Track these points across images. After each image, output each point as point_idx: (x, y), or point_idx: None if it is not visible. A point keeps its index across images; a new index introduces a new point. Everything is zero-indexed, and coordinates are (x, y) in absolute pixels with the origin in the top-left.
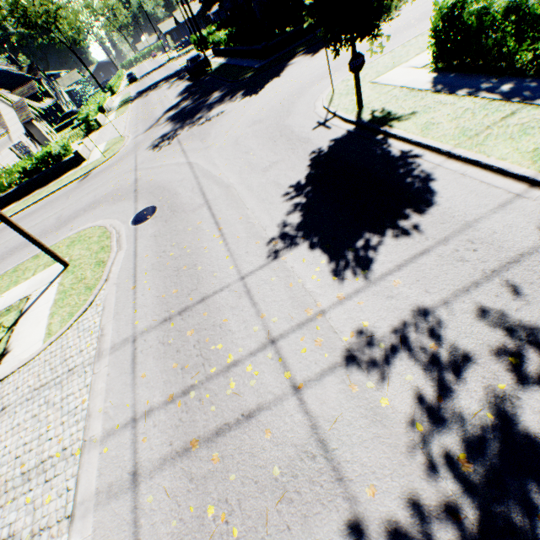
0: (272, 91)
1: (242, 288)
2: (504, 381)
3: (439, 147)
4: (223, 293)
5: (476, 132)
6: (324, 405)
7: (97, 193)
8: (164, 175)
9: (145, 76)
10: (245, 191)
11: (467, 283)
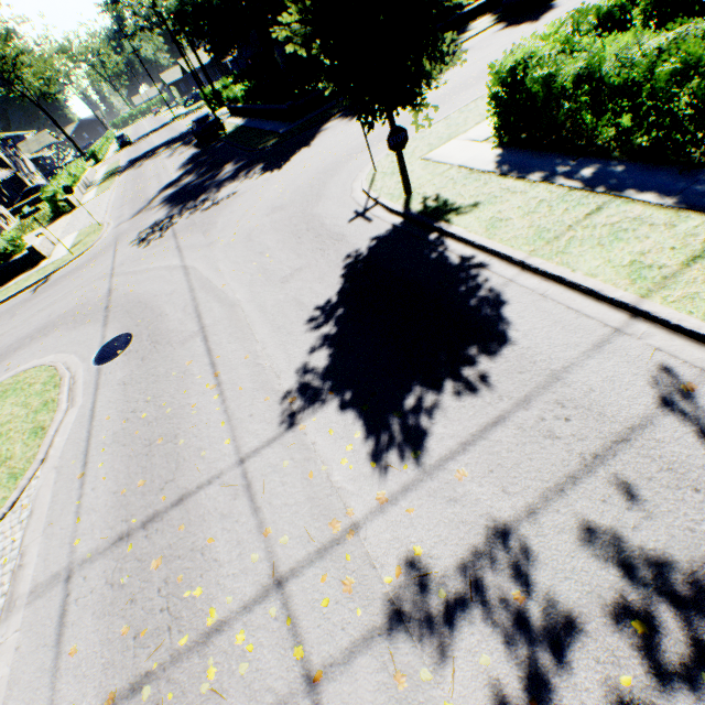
0: (300, 165)
1: (240, 480)
2: (630, 669)
3: (509, 254)
4: (211, 487)
5: (555, 234)
6: None
7: (54, 310)
8: (149, 285)
9: (142, 138)
10: (255, 314)
11: (560, 478)
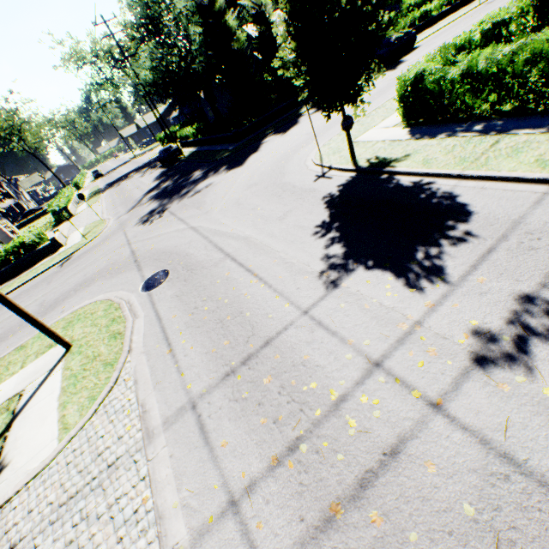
0: (257, 162)
1: (310, 322)
2: None
3: (448, 172)
4: (289, 331)
5: (475, 158)
6: (480, 414)
7: (87, 272)
8: (167, 242)
9: (111, 171)
10: (267, 239)
11: None
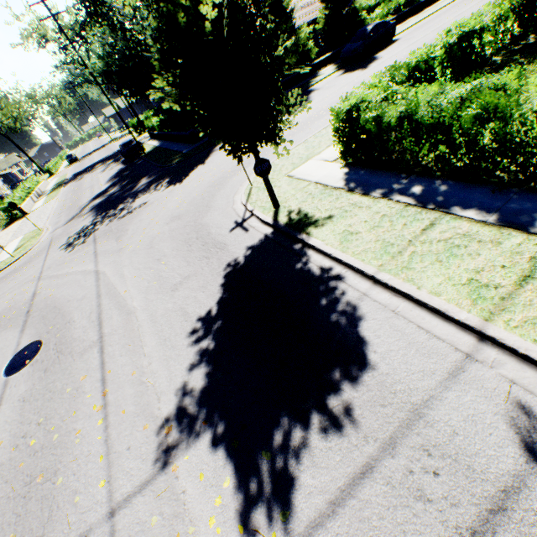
0: (196, 180)
1: None
2: None
3: (361, 268)
4: None
5: (398, 249)
6: None
7: None
8: (66, 289)
9: (86, 156)
10: (147, 323)
11: None
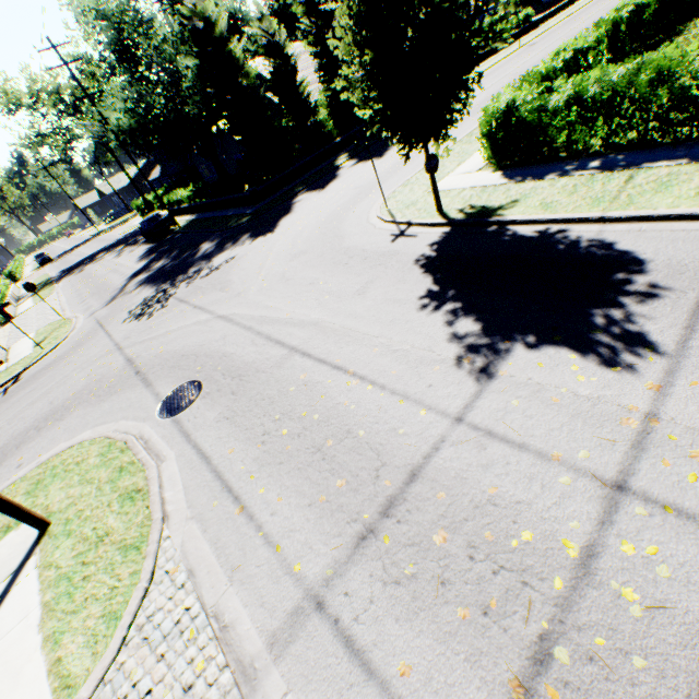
0: (295, 225)
1: (474, 433)
2: None
3: (584, 216)
4: (443, 451)
5: (612, 197)
6: None
7: (53, 397)
8: (184, 341)
9: (65, 254)
10: (351, 321)
11: None
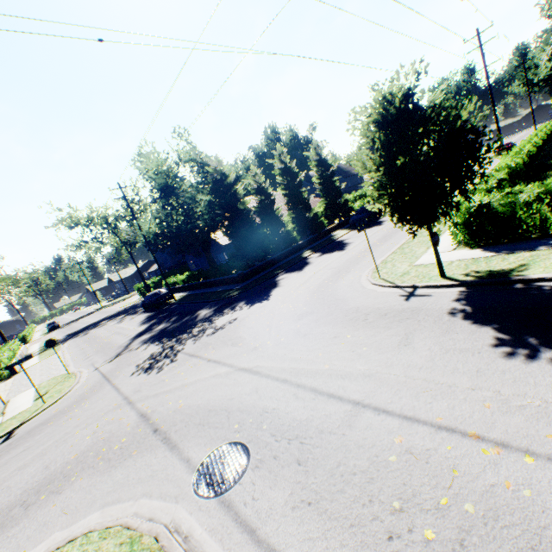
0: (288, 293)
1: None
2: None
3: None
4: None
5: None
6: None
7: (49, 459)
8: (206, 393)
9: (71, 322)
10: (417, 371)
11: None
